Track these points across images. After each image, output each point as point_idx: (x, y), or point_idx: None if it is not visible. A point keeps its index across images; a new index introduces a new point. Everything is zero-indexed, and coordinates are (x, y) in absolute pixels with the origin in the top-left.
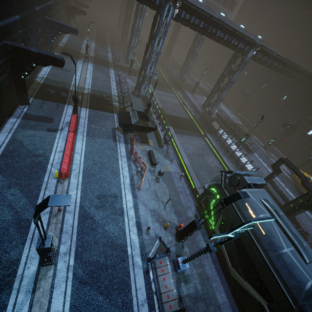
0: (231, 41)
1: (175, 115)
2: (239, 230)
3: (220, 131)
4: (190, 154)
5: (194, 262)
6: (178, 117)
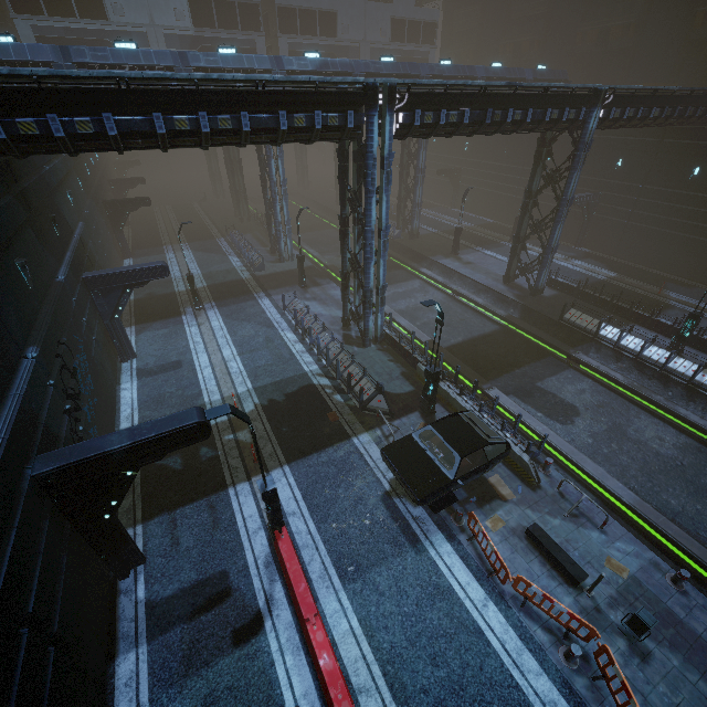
0: (544, 117)
1: (464, 337)
2: None
3: (603, 331)
4: (593, 445)
5: None
6: (474, 339)
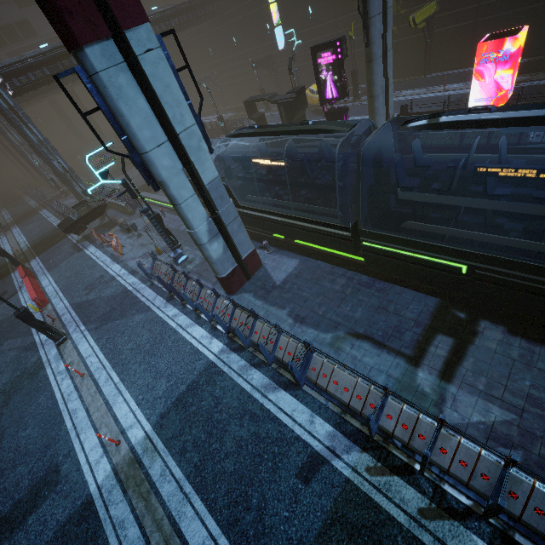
0: None
1: None
2: (100, 171)
3: None
4: None
5: (196, 248)
6: None
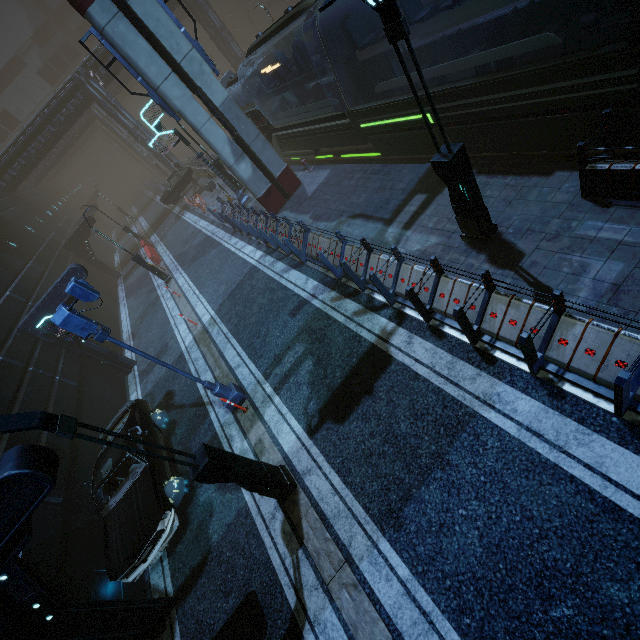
0: None
1: None
2: (154, 125)
3: None
4: None
5: None
6: None
